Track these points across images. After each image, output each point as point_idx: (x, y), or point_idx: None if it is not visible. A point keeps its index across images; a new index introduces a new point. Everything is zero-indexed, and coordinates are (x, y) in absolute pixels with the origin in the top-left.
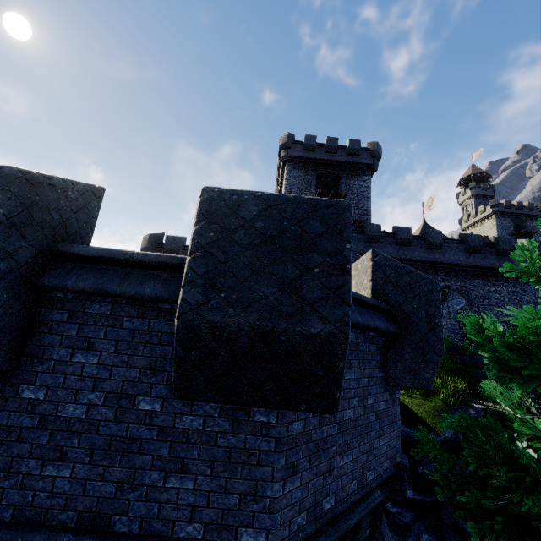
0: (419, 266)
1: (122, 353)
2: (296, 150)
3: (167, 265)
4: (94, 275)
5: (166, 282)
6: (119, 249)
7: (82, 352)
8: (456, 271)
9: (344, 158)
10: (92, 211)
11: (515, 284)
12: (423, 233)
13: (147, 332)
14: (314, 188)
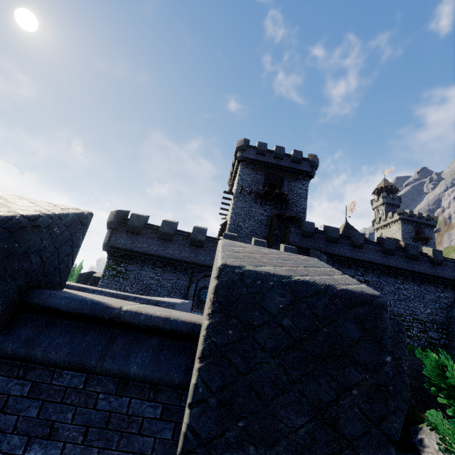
0: (344, 261)
1: (92, 445)
2: (249, 153)
3: (158, 330)
4: (70, 338)
5: (155, 354)
6: (104, 304)
7: (40, 441)
8: (373, 268)
9: (288, 164)
10: (76, 241)
11: (419, 284)
12: (349, 234)
13: (125, 416)
14: (261, 186)
